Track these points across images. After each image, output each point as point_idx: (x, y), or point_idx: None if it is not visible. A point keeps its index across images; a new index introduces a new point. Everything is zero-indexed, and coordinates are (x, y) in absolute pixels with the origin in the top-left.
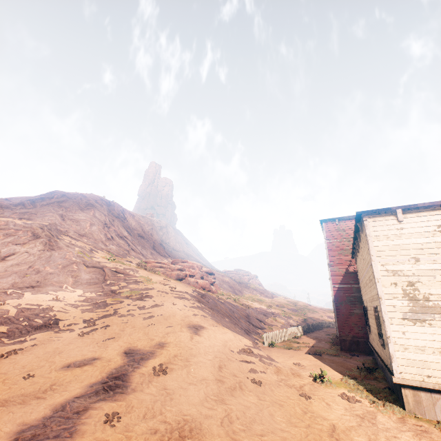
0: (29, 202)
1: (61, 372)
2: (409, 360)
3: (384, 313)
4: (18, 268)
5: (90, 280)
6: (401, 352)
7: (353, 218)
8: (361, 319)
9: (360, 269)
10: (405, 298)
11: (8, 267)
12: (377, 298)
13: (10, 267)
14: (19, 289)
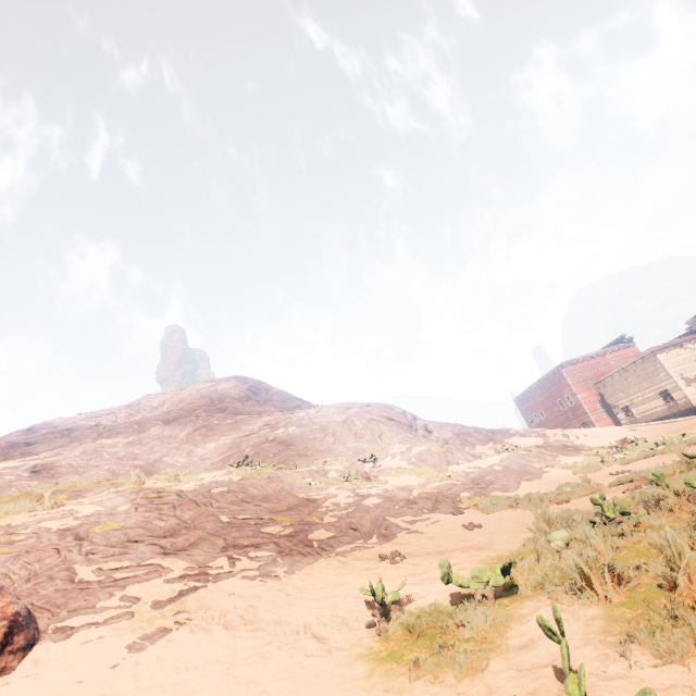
0: (252, 393)
1: (639, 430)
2: (693, 398)
3: (680, 386)
4: (450, 434)
5: (490, 433)
6: (690, 397)
7: (576, 361)
8: (608, 420)
9: (617, 386)
10: (682, 379)
11: (444, 435)
12: (669, 384)
13: (445, 435)
14: (491, 440)
